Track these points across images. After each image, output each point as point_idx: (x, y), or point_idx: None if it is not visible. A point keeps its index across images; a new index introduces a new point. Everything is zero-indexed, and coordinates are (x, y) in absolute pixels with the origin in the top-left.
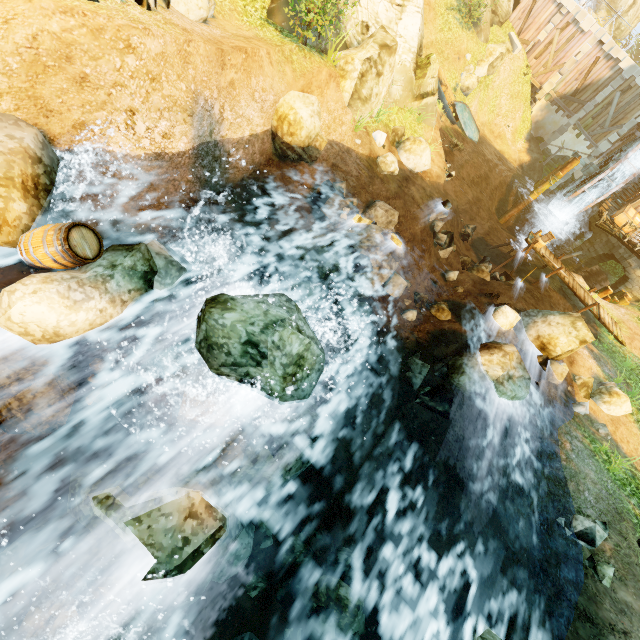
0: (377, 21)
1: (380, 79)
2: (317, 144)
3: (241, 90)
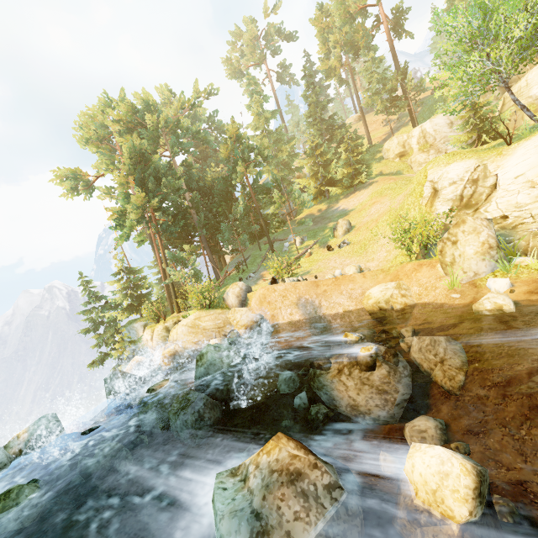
0: (519, 206)
1: (458, 244)
2: (390, 306)
3: (333, 292)
